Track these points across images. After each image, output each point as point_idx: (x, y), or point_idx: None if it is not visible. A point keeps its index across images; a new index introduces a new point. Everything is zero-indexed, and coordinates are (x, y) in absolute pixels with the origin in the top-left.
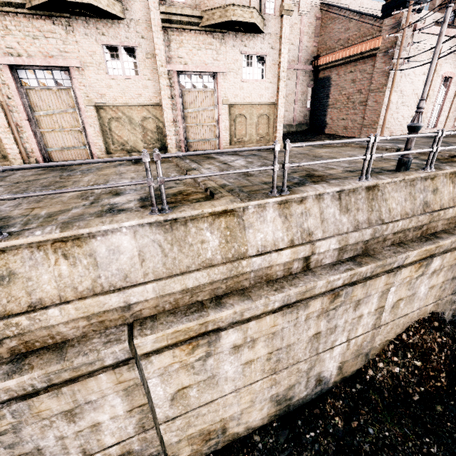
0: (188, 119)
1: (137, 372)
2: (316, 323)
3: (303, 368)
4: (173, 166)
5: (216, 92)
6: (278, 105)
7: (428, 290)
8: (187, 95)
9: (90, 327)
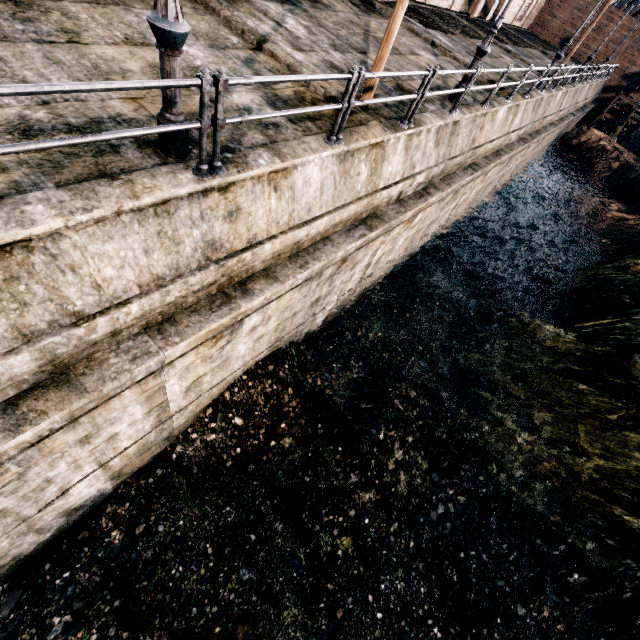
0: None
1: None
2: None
3: None
4: None
5: None
6: None
7: (254, 343)
8: None
9: None
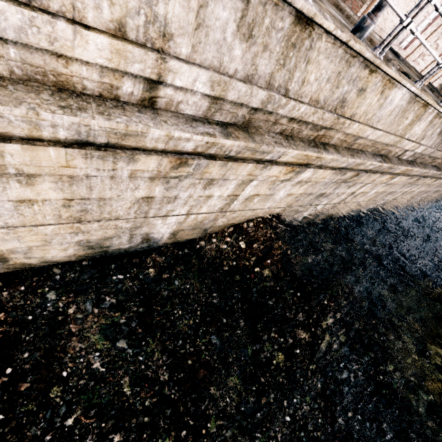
0: None
1: None
2: (149, 186)
3: (124, 225)
4: None
5: None
6: None
7: (286, 196)
8: None
9: None
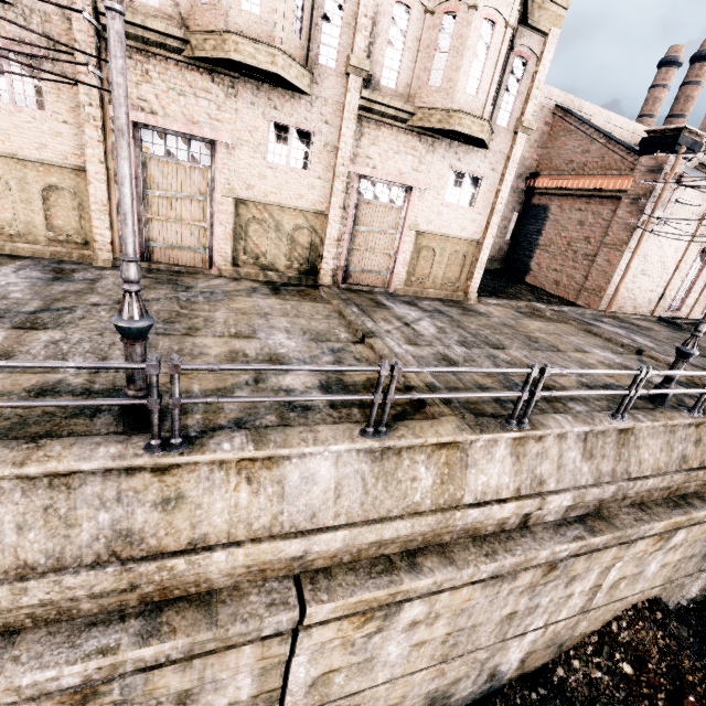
0: (356, 239)
1: (288, 647)
2: (516, 600)
3: (481, 657)
4: (334, 313)
5: (404, 211)
6: (482, 246)
7: (659, 568)
8: (363, 207)
9: (247, 576)
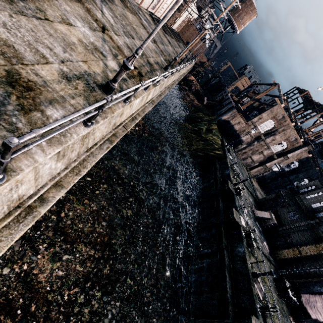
0: None
1: None
2: None
3: None
4: None
5: None
6: None
7: None
8: None
9: None
